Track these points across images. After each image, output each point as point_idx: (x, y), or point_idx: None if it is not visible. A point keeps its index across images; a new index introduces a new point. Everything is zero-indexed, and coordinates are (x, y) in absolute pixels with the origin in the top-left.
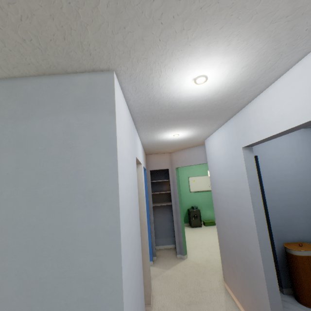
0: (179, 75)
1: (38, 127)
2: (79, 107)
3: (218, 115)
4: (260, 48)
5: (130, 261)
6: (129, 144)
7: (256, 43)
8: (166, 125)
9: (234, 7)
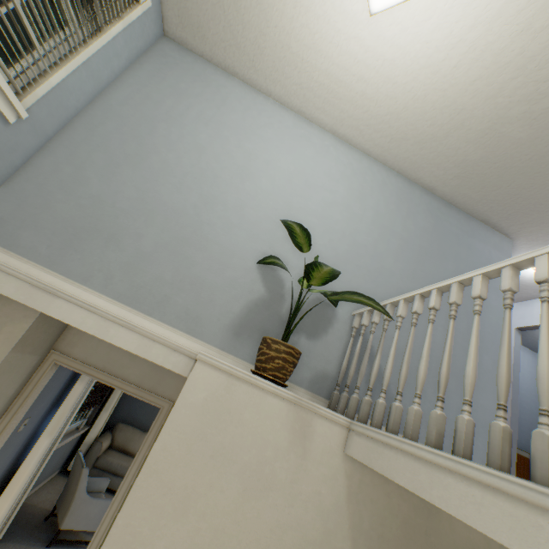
0: None
1: (476, 244)
2: (495, 247)
3: None
4: None
5: None
6: None
7: None
8: None
9: None
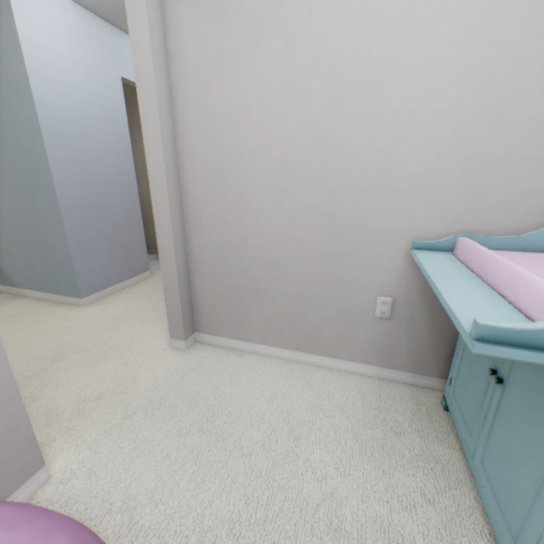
0: None
1: None
2: None
3: None
4: None
5: (78, 160)
6: (80, 54)
7: None
8: None
9: None
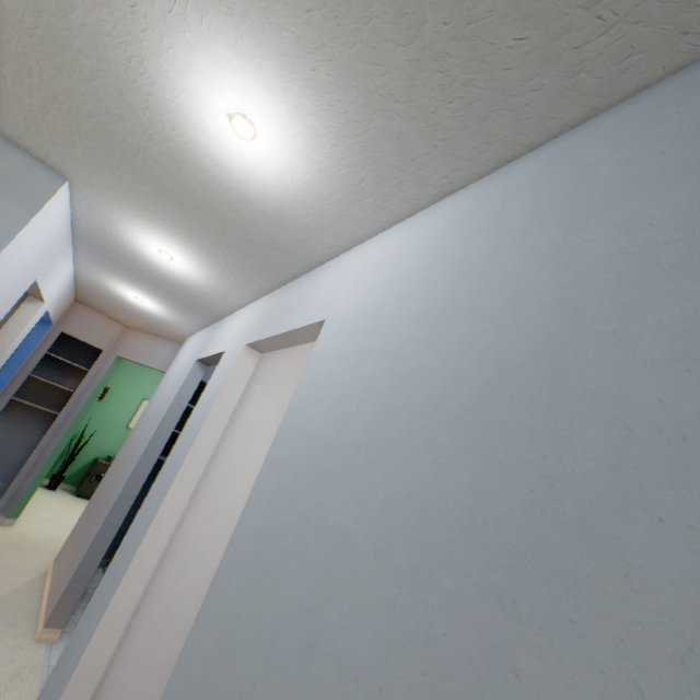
0: (143, 235)
1: None
2: None
3: (197, 308)
4: (215, 269)
5: None
6: (34, 256)
7: (210, 263)
8: (125, 274)
9: (185, 230)
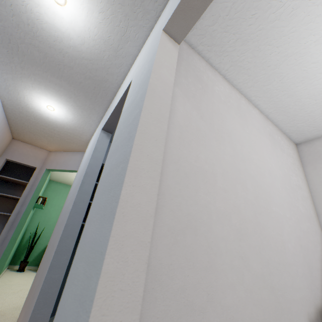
0: None
1: None
2: None
3: (94, 92)
4: None
5: None
6: None
7: None
8: (33, 73)
9: None
